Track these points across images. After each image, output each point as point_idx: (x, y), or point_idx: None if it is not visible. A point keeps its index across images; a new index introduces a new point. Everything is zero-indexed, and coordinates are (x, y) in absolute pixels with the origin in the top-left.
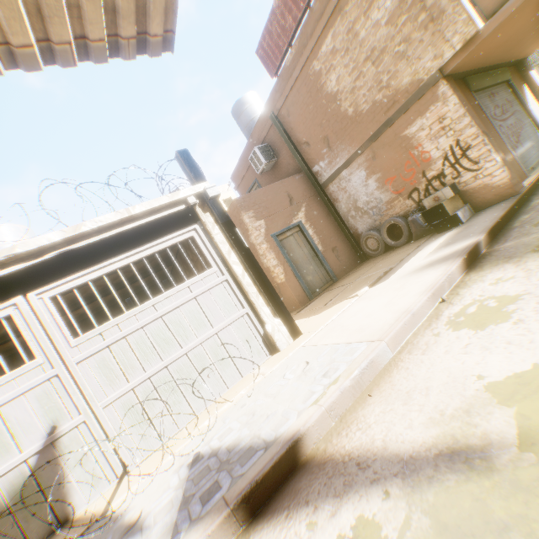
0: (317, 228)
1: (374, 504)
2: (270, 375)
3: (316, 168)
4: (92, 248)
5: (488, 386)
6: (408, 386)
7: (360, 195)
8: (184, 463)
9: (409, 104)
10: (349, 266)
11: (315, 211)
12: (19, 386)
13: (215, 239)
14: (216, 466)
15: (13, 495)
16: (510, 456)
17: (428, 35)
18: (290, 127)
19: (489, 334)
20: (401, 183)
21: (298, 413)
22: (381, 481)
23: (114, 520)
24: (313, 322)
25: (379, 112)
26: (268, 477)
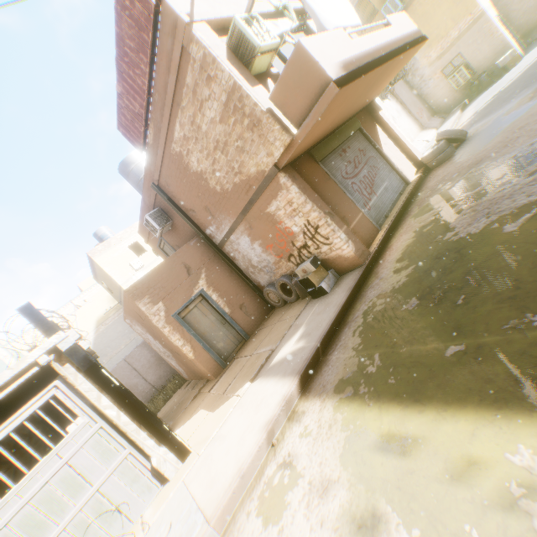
0: (221, 291)
1: None
2: (149, 530)
3: (208, 232)
4: None
5: None
6: None
7: (251, 256)
8: None
9: (262, 188)
10: (259, 318)
11: (216, 273)
12: None
13: (80, 390)
14: None
15: None
16: None
17: (256, 136)
18: (173, 195)
19: None
20: (279, 249)
21: None
22: None
23: None
24: (204, 431)
25: (241, 192)
26: None
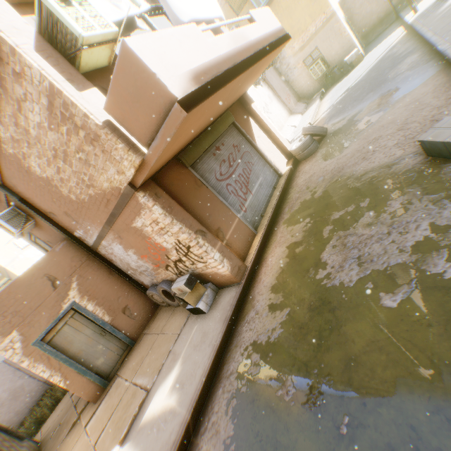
0: (98, 298)
1: None
2: None
3: (77, 234)
4: None
5: None
6: None
7: (128, 261)
8: None
9: (121, 204)
10: (146, 318)
11: (92, 279)
12: None
13: None
14: None
15: None
16: None
17: (99, 151)
18: (26, 196)
19: None
20: (155, 259)
21: None
22: None
23: None
24: None
25: (100, 204)
26: None
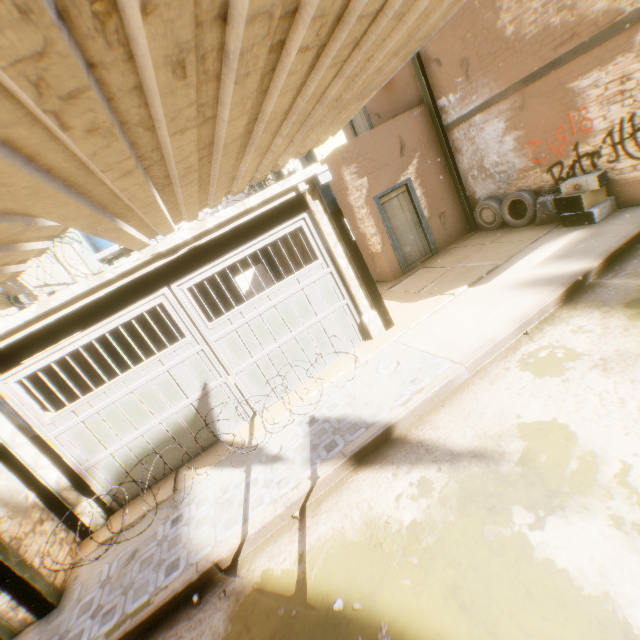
0: (427, 188)
1: (431, 473)
2: (365, 363)
3: (442, 102)
4: (214, 243)
5: (519, 425)
6: (471, 408)
7: (489, 153)
8: (303, 421)
9: (591, 45)
10: (454, 236)
11: (429, 164)
12: (178, 356)
13: (323, 231)
14: (330, 430)
15: (187, 422)
16: (509, 467)
17: None
18: None
19: (541, 384)
20: (544, 151)
21: (390, 408)
22: (438, 462)
23: (262, 446)
24: (406, 314)
25: (547, 45)
26: (369, 446)
